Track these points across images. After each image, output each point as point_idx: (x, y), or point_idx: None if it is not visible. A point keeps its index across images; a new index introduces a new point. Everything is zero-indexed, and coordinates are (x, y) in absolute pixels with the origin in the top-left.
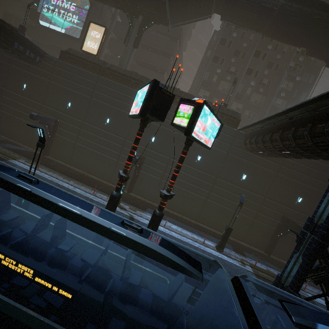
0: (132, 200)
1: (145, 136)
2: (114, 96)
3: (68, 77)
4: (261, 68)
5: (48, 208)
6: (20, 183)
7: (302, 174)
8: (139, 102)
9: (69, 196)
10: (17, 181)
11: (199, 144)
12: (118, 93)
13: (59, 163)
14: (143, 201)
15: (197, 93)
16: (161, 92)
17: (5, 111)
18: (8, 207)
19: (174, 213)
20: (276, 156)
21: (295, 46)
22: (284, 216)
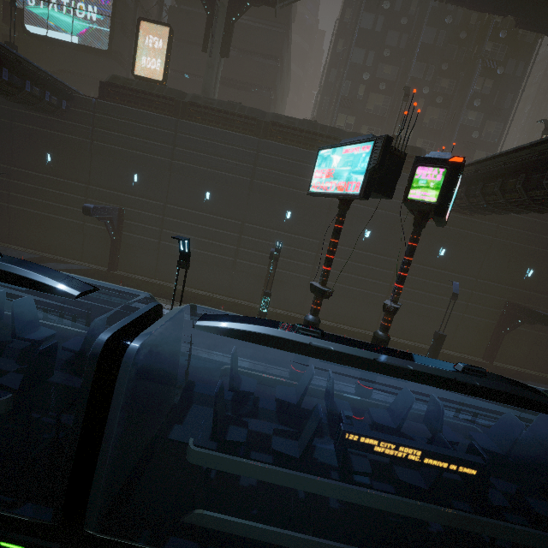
0: (275, 318)
1: (274, 213)
2: (212, 152)
3: (123, 131)
4: (437, 61)
5: (363, 368)
6: (311, 340)
7: (531, 232)
8: (344, 172)
9: (369, 345)
10: (305, 337)
11: (439, 223)
12: (218, 146)
13: (141, 279)
14: (290, 317)
15: (334, 121)
16: (389, 154)
17: (24, 207)
18: (237, 373)
19: (339, 326)
20: (500, 213)
21: (497, 15)
22: (508, 301)
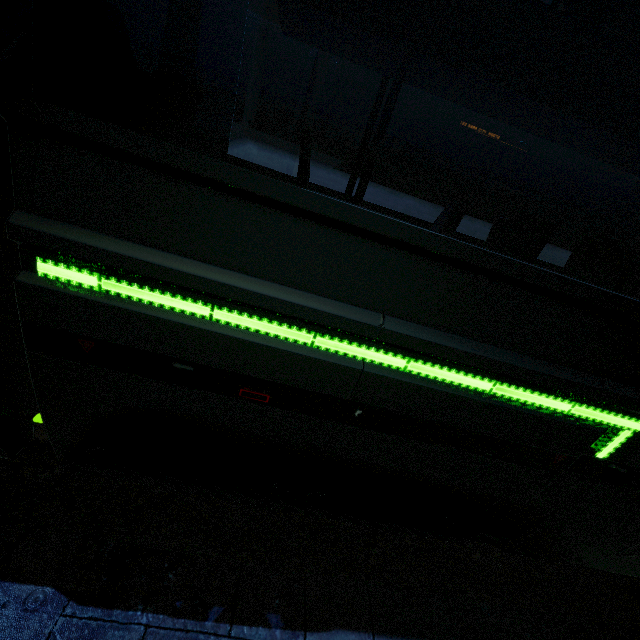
0: None
1: None
2: None
3: None
4: None
5: None
6: None
7: None
8: None
9: None
10: None
11: None
12: None
13: None
14: None
15: None
16: None
17: None
18: None
19: None
20: None
21: None
22: None
